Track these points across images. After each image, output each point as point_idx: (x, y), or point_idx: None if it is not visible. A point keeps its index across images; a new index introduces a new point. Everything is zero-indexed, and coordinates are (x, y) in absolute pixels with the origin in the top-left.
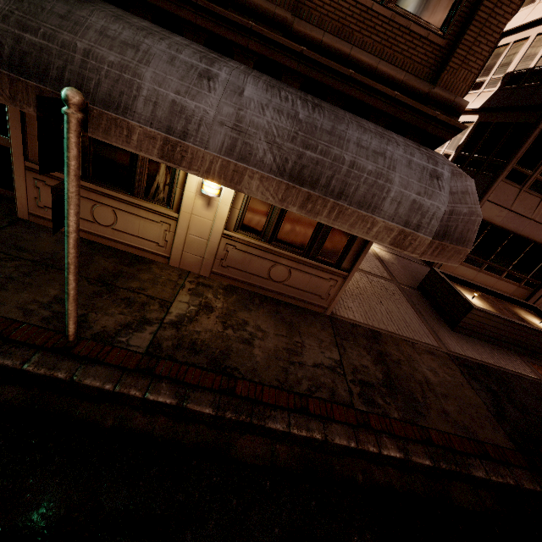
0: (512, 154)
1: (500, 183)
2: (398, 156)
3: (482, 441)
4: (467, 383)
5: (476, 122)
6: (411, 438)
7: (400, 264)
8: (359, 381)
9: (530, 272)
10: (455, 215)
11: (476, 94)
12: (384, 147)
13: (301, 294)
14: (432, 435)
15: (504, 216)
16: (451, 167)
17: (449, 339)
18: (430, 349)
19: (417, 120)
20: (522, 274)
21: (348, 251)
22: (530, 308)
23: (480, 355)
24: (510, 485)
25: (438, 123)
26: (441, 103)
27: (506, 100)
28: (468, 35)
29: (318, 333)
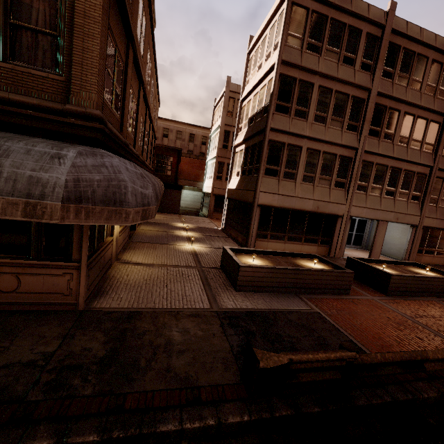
0: (260, 159)
1: (263, 178)
2: (16, 148)
3: (200, 386)
4: (221, 332)
5: (244, 148)
6: (89, 413)
7: (215, 253)
8: (63, 367)
9: (319, 233)
10: (85, 182)
11: (241, 134)
12: (0, 144)
13: (42, 297)
14: (128, 400)
15: (277, 199)
16: (84, 150)
17: (227, 299)
18: (197, 312)
19: (63, 128)
20: (315, 236)
21: (71, 243)
22: (312, 257)
23: (255, 304)
24: (213, 427)
25: (79, 127)
26: (78, 114)
27: (251, 131)
28: (75, 71)
29: (46, 330)
